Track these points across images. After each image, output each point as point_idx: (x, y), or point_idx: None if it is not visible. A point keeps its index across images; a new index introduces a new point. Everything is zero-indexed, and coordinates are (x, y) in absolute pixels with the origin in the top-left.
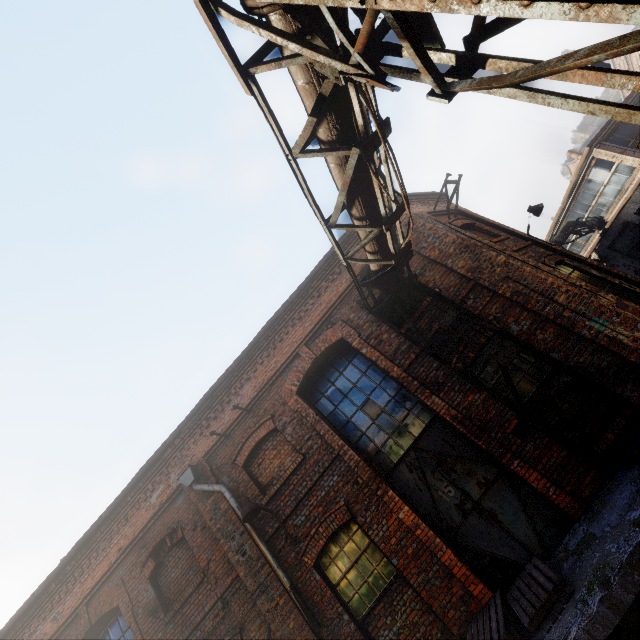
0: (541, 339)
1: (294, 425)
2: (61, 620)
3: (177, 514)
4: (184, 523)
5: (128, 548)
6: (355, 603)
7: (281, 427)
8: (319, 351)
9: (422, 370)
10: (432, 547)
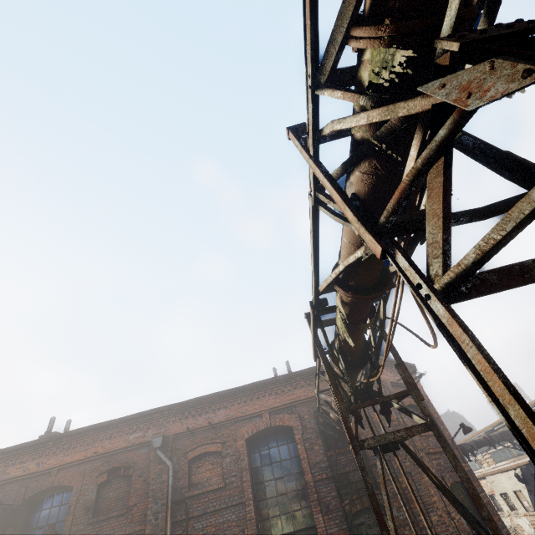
0: (406, 534)
1: (232, 459)
2: (41, 468)
3: (137, 458)
4: (137, 467)
5: (100, 455)
6: None
7: (224, 454)
8: (274, 423)
9: (324, 490)
10: None
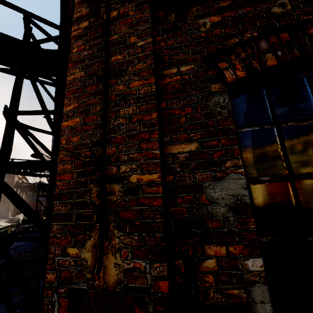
0: None
1: None
2: None
3: None
4: None
5: None
6: None
7: None
8: None
9: None
10: None
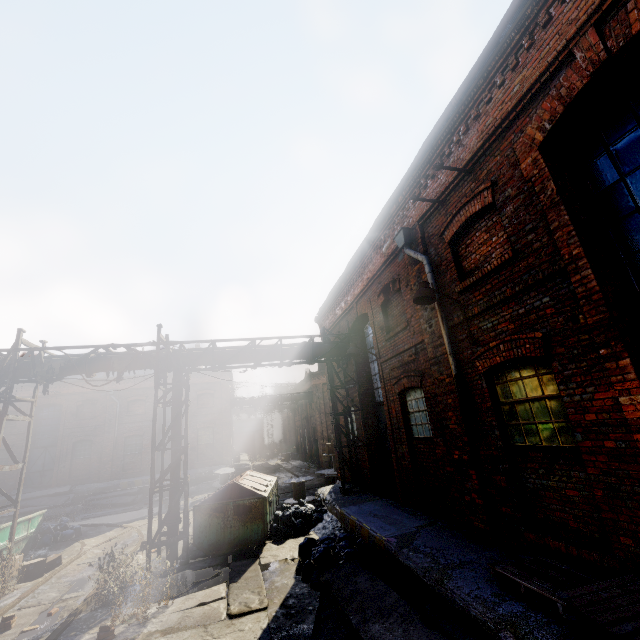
0: None
1: (518, 204)
2: (347, 305)
3: (398, 268)
4: (401, 278)
5: (372, 280)
6: (513, 430)
7: (500, 203)
8: (622, 38)
9: None
10: None
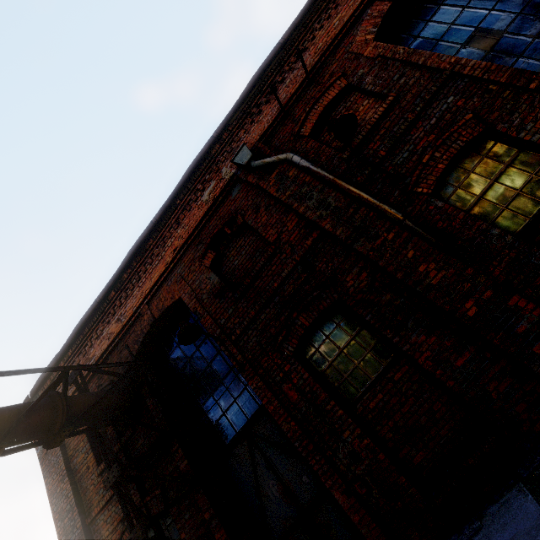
0: None
1: (375, 72)
2: (124, 320)
3: (233, 205)
4: (243, 210)
5: (183, 248)
6: (504, 220)
7: (357, 81)
8: None
9: None
10: None
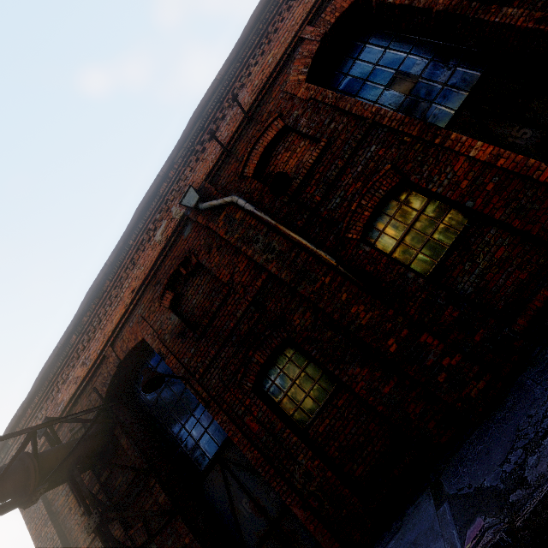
0: None
1: (309, 115)
2: (90, 363)
3: (187, 245)
4: (196, 250)
5: (141, 288)
6: (418, 263)
7: (292, 123)
8: (328, 25)
9: None
10: (524, 171)
